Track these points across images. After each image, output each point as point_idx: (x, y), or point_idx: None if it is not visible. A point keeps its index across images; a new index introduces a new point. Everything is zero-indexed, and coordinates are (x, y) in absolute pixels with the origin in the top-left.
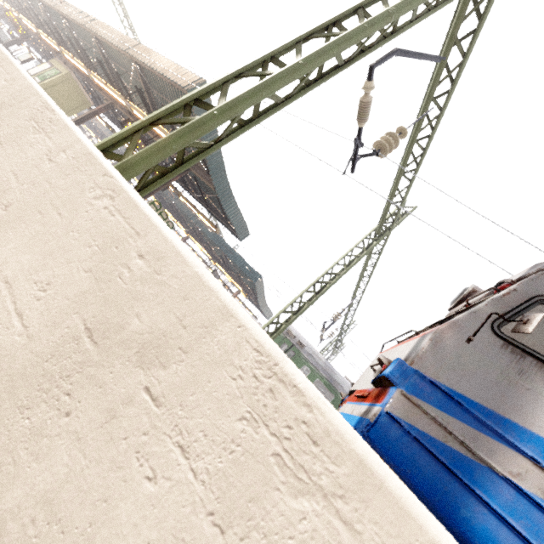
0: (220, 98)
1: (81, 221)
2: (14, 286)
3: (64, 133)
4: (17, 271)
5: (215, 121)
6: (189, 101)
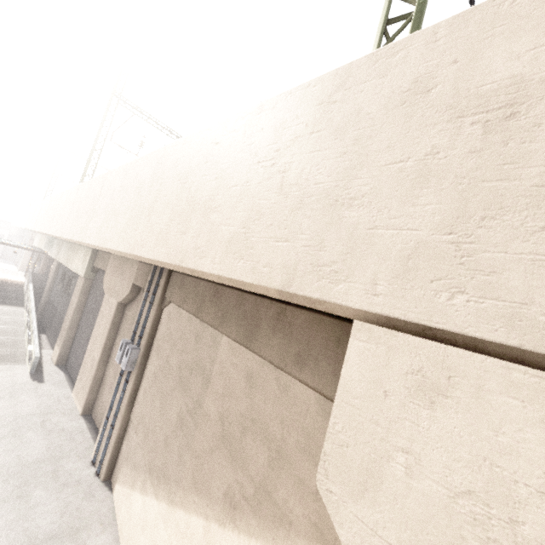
0: (405, 0)
1: (526, 9)
2: (543, 43)
3: (415, 37)
4: (529, 44)
5: (425, 7)
6: (385, 24)
